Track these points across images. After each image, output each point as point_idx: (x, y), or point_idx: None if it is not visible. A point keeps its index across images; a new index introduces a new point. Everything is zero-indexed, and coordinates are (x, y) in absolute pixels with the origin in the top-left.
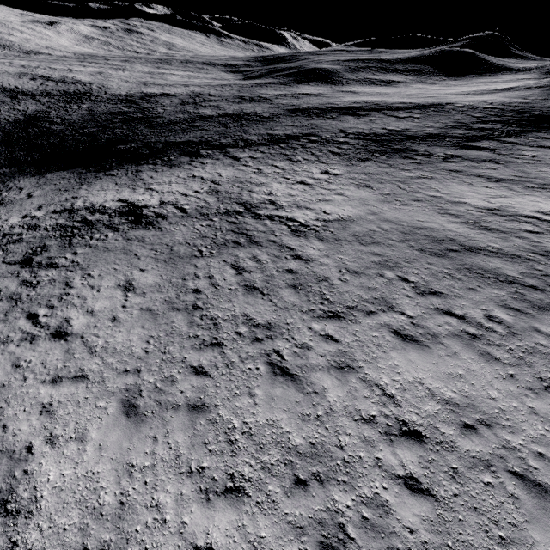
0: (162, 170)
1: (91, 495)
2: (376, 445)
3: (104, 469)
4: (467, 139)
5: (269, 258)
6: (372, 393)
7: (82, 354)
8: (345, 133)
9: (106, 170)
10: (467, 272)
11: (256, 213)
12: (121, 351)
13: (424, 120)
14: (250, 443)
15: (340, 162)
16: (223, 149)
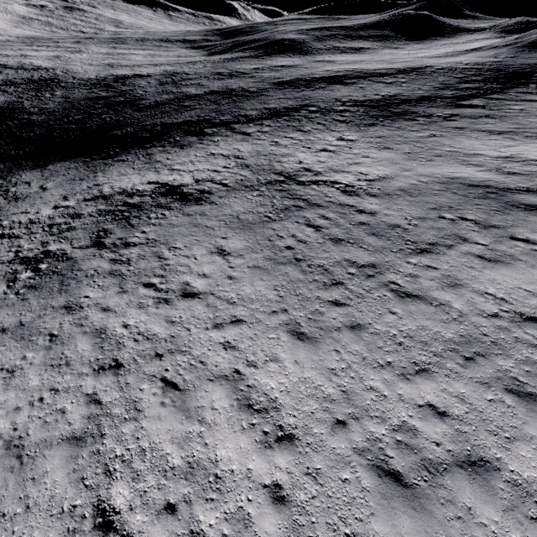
0: (175, 151)
1: (315, 391)
2: (510, 330)
3: (311, 375)
4: (458, 99)
5: (336, 215)
6: (486, 299)
7: (224, 306)
8: (342, 102)
9: (113, 156)
10: (512, 208)
11: (298, 180)
12: (257, 299)
13: (411, 84)
14: (414, 342)
15: (350, 129)
16: (227, 126)
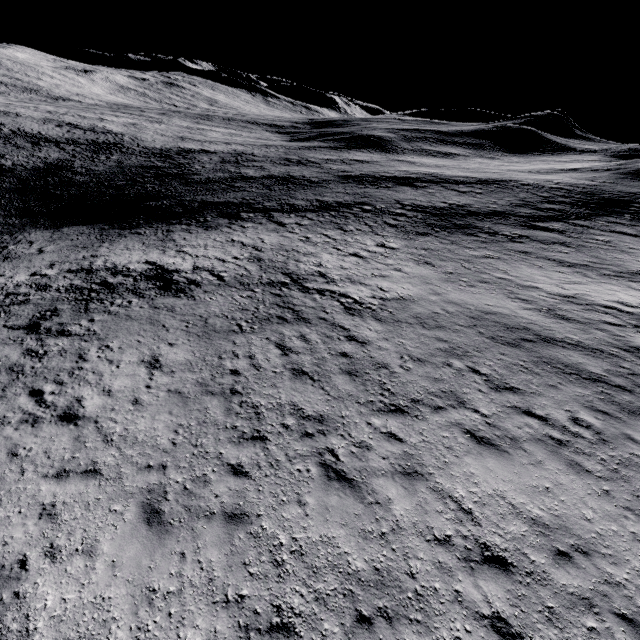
0: (197, 232)
1: (99, 629)
2: (454, 574)
3: (117, 594)
4: (535, 219)
5: (319, 338)
6: (446, 506)
7: (95, 443)
8: (402, 204)
9: (133, 228)
10: (545, 366)
11: (304, 286)
12: (143, 441)
13: (486, 196)
14: (301, 566)
15: (397, 235)
16: (266, 213)
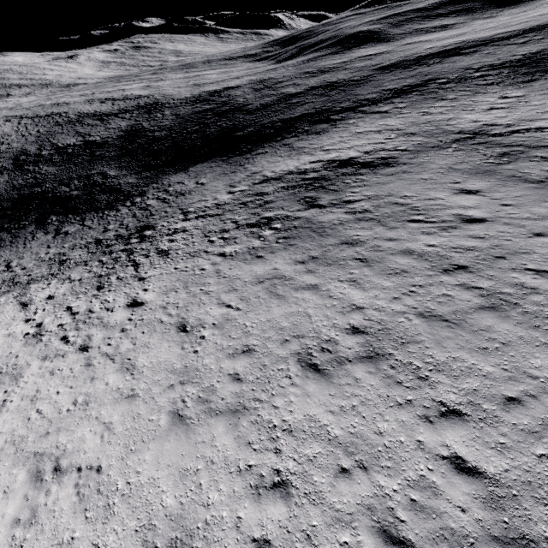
0: (313, 138)
1: None
2: None
3: None
4: None
5: None
6: None
7: (527, 222)
8: (474, 69)
9: (249, 152)
10: None
11: (491, 134)
12: None
13: None
14: None
15: (507, 88)
16: (354, 111)
